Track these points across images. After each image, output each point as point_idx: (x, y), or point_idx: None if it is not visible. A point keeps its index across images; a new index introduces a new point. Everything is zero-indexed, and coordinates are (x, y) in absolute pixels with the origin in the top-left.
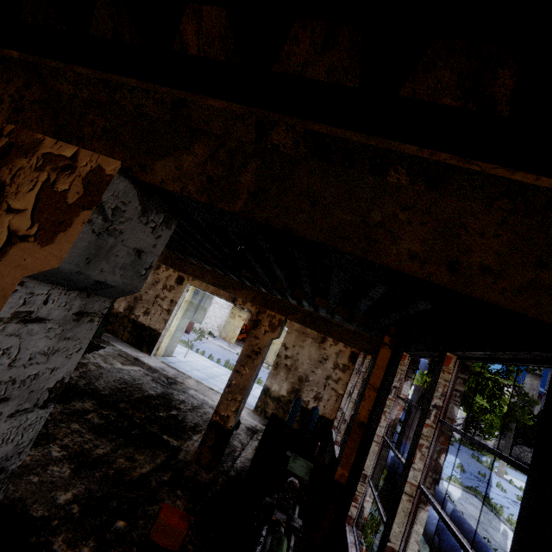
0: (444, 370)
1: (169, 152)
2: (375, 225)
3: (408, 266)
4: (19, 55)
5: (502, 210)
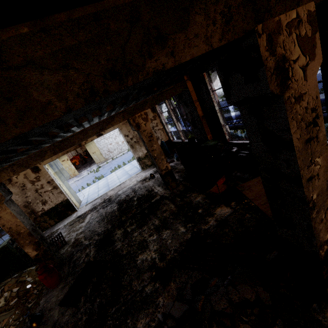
0: None
1: None
2: None
3: None
4: None
5: None
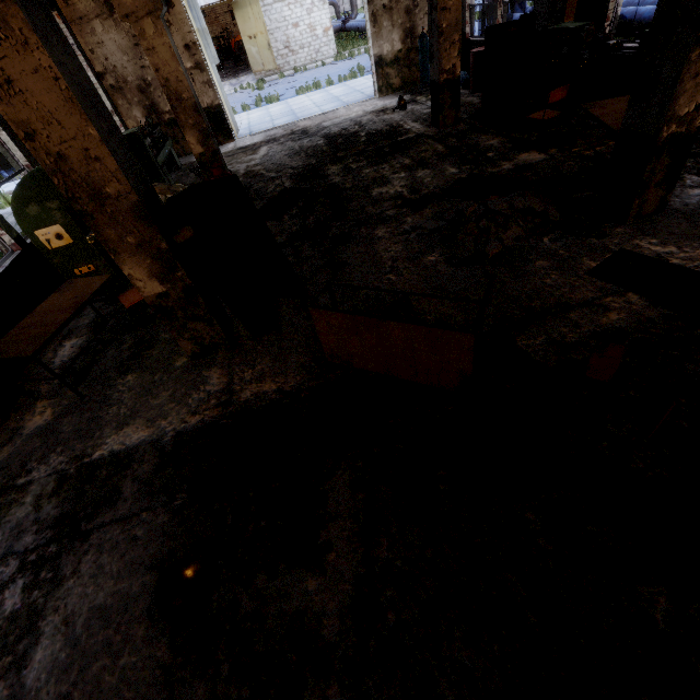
0: None
1: None
2: None
3: None
4: None
5: None
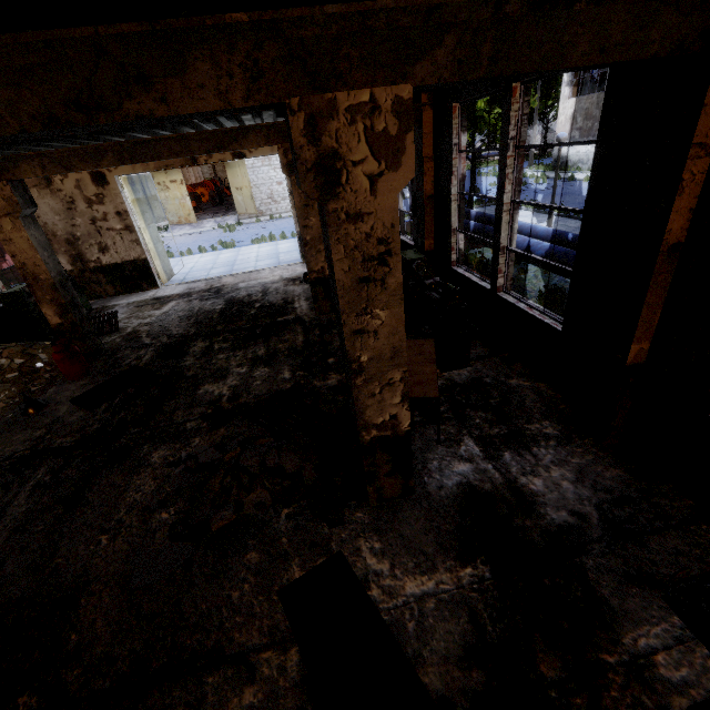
0: (513, 103)
1: (424, 54)
2: (565, 45)
3: (580, 62)
4: (248, 17)
5: (628, 4)
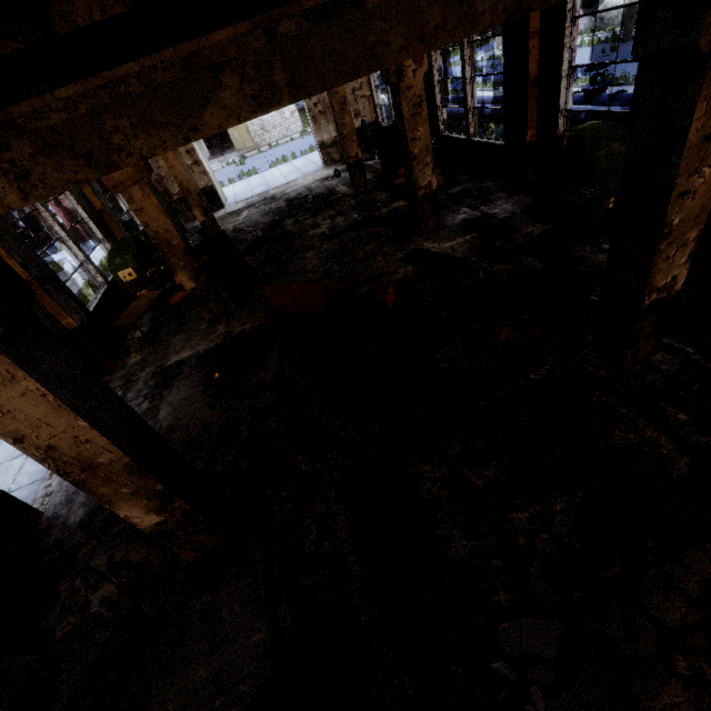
0: None
1: None
2: None
3: None
4: None
5: None
